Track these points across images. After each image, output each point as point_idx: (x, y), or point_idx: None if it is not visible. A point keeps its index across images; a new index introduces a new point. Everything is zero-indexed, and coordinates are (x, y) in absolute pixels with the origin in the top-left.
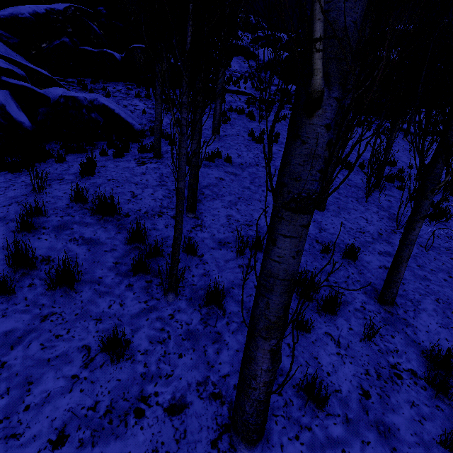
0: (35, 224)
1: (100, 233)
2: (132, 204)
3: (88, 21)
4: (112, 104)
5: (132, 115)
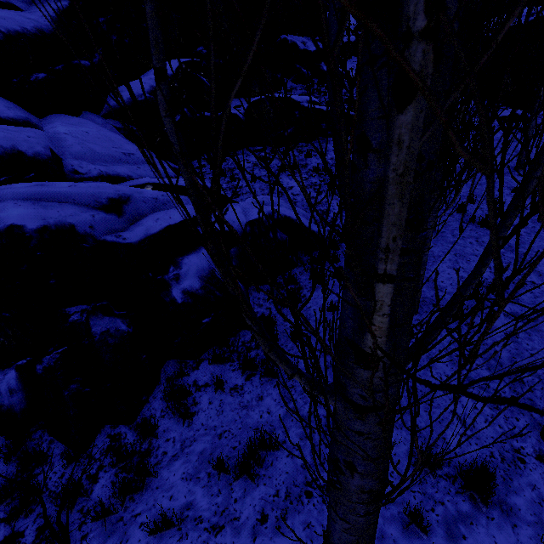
0: (422, 541)
1: (498, 537)
2: (474, 443)
3: (199, 76)
4: (283, 206)
5: (303, 212)
